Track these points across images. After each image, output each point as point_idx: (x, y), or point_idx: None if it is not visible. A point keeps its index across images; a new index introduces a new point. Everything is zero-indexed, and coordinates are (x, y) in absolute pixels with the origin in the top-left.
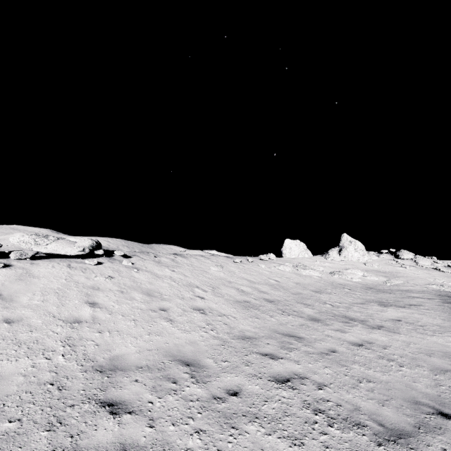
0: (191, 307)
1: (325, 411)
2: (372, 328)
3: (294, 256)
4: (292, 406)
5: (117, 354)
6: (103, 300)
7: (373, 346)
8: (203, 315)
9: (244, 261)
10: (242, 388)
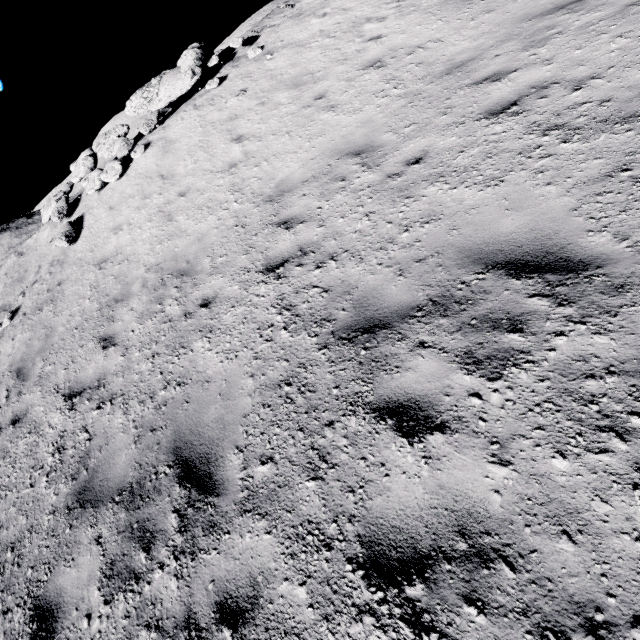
0: (359, 68)
1: (567, 124)
2: None
3: None
4: (503, 142)
5: (281, 179)
6: (247, 128)
7: None
8: (380, 70)
9: None
10: (428, 151)
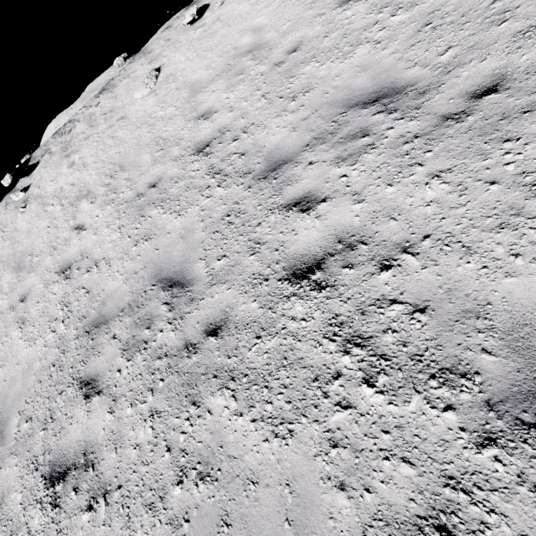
0: (57, 269)
1: None
2: (433, 125)
3: None
4: None
5: None
6: None
7: (350, 263)
8: (65, 283)
9: None
10: (4, 501)
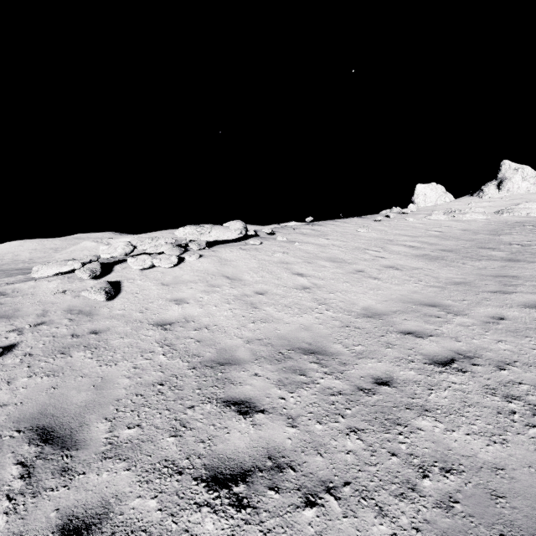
0: (381, 266)
1: None
2: None
3: (431, 203)
4: None
5: (363, 306)
6: (303, 271)
7: None
8: (399, 271)
9: (384, 219)
10: (503, 315)
